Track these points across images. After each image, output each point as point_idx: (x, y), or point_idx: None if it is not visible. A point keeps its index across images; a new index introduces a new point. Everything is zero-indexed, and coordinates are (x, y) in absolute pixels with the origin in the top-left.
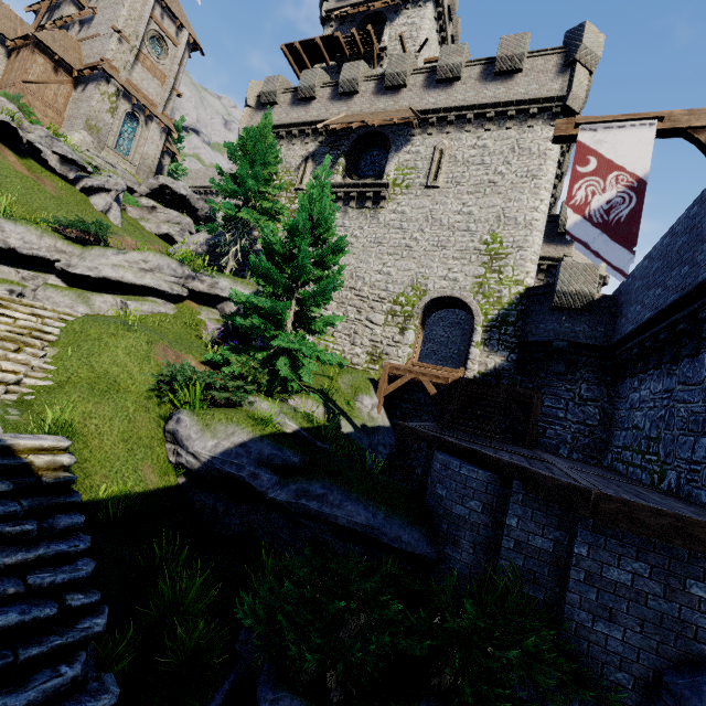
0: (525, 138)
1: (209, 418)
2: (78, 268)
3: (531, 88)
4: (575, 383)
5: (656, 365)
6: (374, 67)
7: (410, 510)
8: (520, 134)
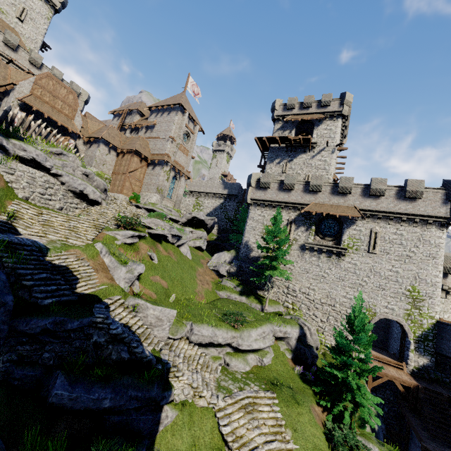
0: (426, 234)
1: None
2: (243, 346)
3: (427, 209)
4: None
5: None
6: (309, 152)
7: None
8: (422, 231)
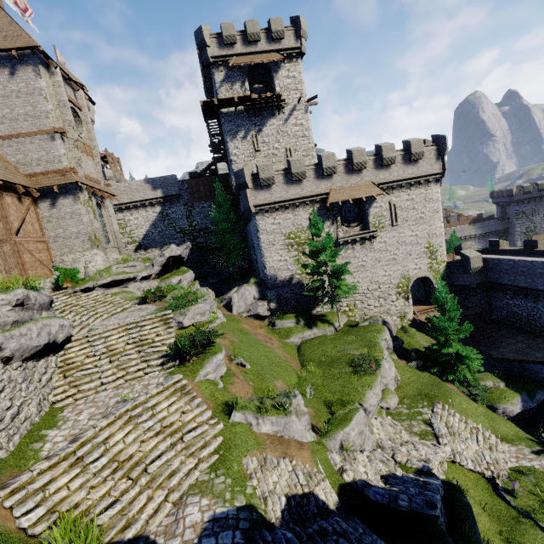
0: (429, 193)
1: (509, 401)
2: (389, 383)
3: (427, 168)
4: (476, 295)
5: (527, 298)
6: (279, 114)
7: (539, 384)
8: (426, 191)
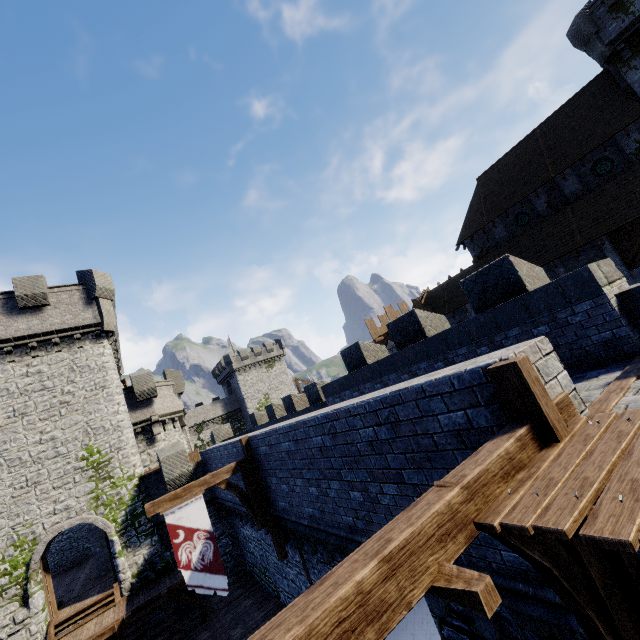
0: (80, 357)
1: None
2: None
3: (66, 318)
4: None
5: (247, 522)
6: None
7: None
8: (73, 354)
